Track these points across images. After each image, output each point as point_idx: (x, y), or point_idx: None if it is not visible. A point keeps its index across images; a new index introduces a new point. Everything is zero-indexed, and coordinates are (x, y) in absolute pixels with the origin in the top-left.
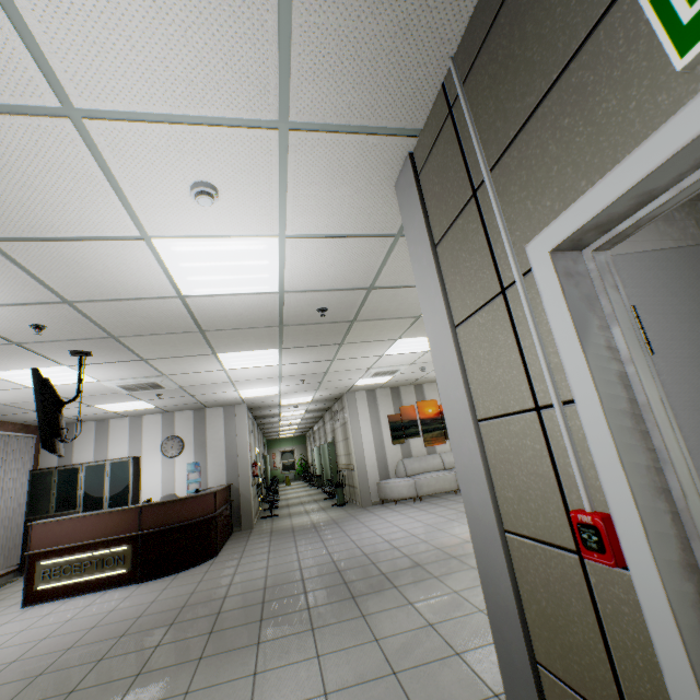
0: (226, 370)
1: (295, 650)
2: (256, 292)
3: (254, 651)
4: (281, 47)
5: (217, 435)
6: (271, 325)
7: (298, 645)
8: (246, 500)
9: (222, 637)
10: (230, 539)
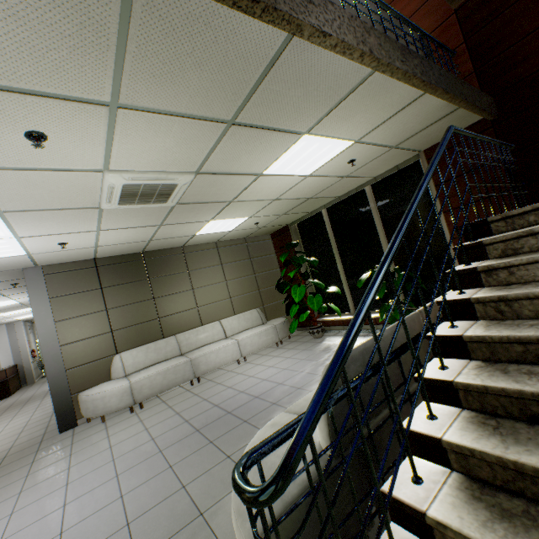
0: (3, 316)
1: (36, 402)
2: (10, 304)
3: (23, 406)
4: (2, 293)
5: (4, 340)
6: (21, 306)
7: (37, 401)
8: (29, 370)
9: (12, 408)
10: (20, 390)
